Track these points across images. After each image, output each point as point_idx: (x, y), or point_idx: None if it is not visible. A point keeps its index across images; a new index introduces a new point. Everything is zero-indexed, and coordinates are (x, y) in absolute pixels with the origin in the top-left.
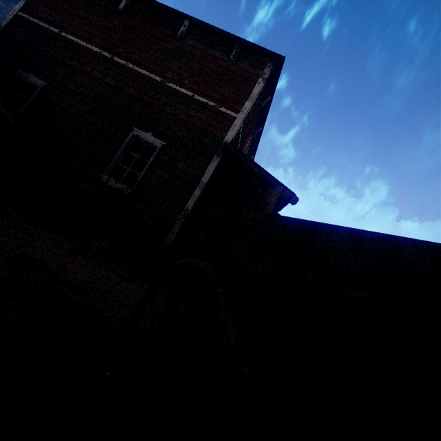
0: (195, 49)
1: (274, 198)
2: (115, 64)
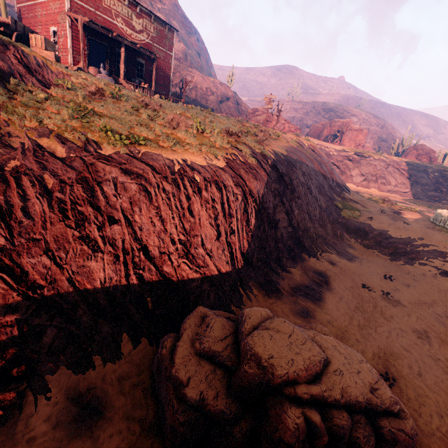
0: None
1: (80, 25)
2: (38, 4)
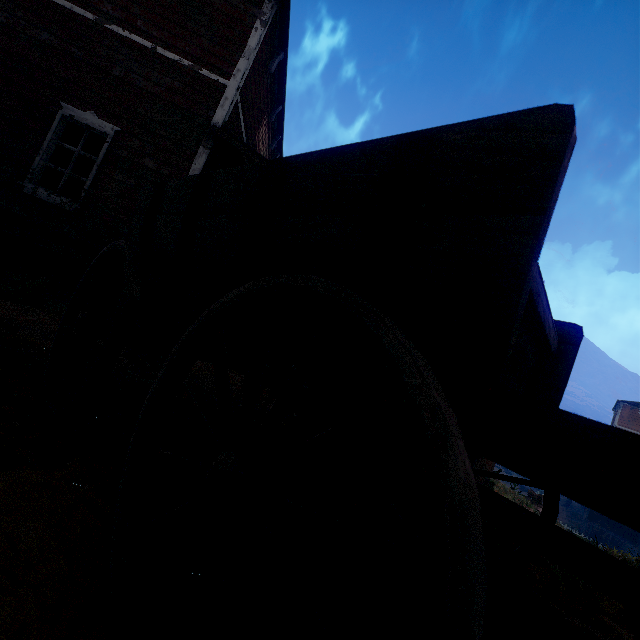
0: None
1: None
2: None
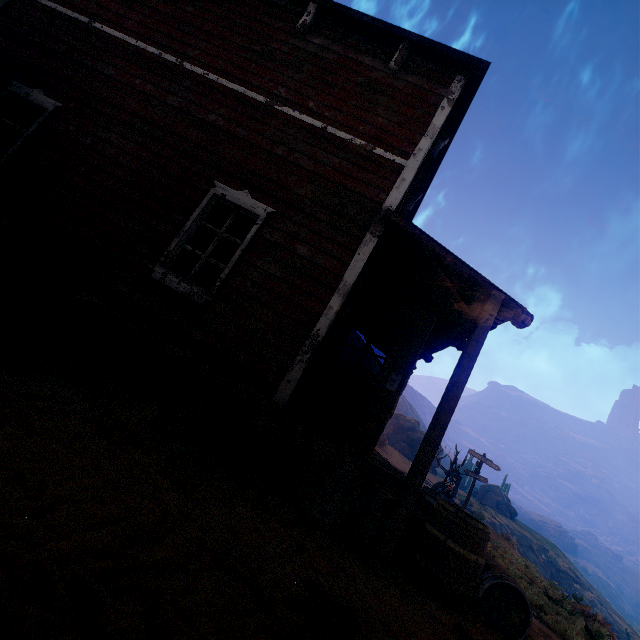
0: (326, 51)
1: (489, 316)
2: (185, 74)
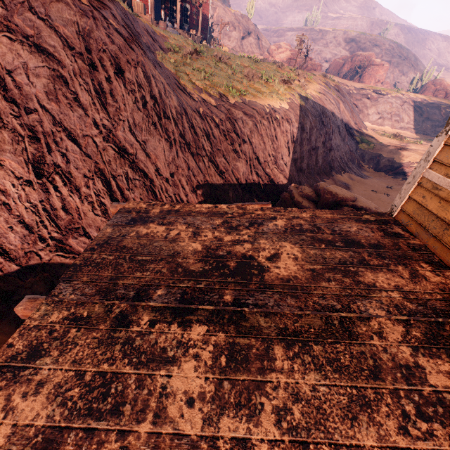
0: None
1: None
2: None
